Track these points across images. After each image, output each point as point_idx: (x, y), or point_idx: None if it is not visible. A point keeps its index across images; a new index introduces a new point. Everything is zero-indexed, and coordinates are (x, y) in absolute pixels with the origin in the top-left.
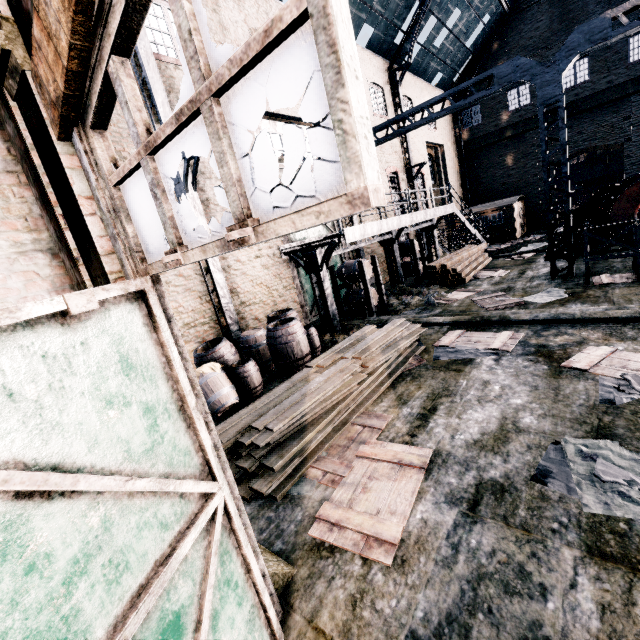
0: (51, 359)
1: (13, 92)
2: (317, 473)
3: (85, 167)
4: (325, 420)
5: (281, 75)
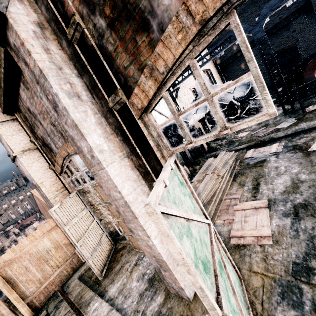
0: (173, 183)
1: (117, 109)
2: (220, 221)
3: (146, 125)
4: (213, 201)
5: (239, 89)
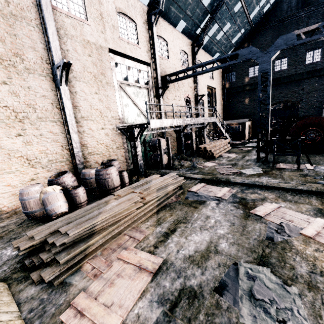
0: None
1: None
2: (88, 267)
3: None
4: (107, 230)
5: None
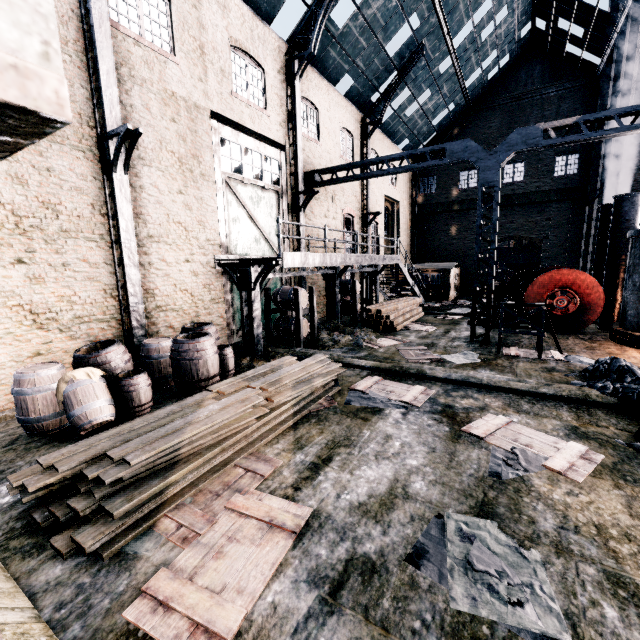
0: None
1: None
2: (170, 525)
3: None
4: (203, 457)
5: None
